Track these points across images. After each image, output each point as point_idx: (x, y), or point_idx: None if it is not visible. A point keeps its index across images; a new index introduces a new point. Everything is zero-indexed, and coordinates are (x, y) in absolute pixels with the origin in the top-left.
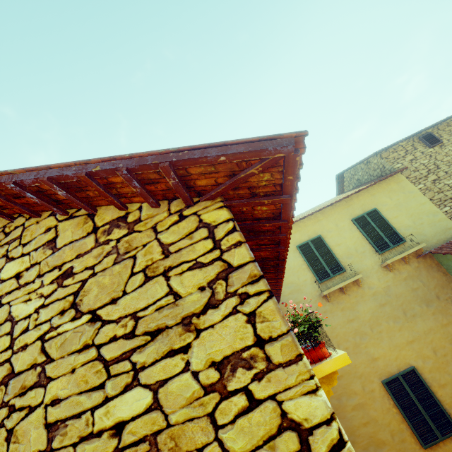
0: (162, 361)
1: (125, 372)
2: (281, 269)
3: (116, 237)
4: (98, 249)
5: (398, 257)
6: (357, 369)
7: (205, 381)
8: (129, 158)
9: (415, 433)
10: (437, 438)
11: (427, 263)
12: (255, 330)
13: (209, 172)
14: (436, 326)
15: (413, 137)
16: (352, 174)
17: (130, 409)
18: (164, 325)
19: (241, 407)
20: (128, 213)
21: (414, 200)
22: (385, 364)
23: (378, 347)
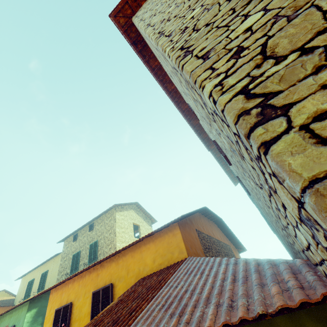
0: None
1: None
2: None
3: None
4: None
5: None
6: None
7: None
8: None
9: None
10: None
11: None
12: None
13: None
14: None
15: (74, 234)
16: None
17: None
18: None
19: None
20: None
21: (56, 269)
22: None
23: None
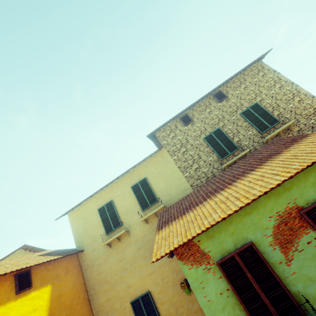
0: None
1: None
2: None
3: None
4: None
5: (146, 216)
6: (119, 294)
7: None
8: None
9: None
10: None
11: None
12: None
13: None
14: (166, 262)
15: (177, 118)
16: None
17: None
18: None
19: None
20: None
21: (169, 169)
22: (134, 289)
23: (133, 278)
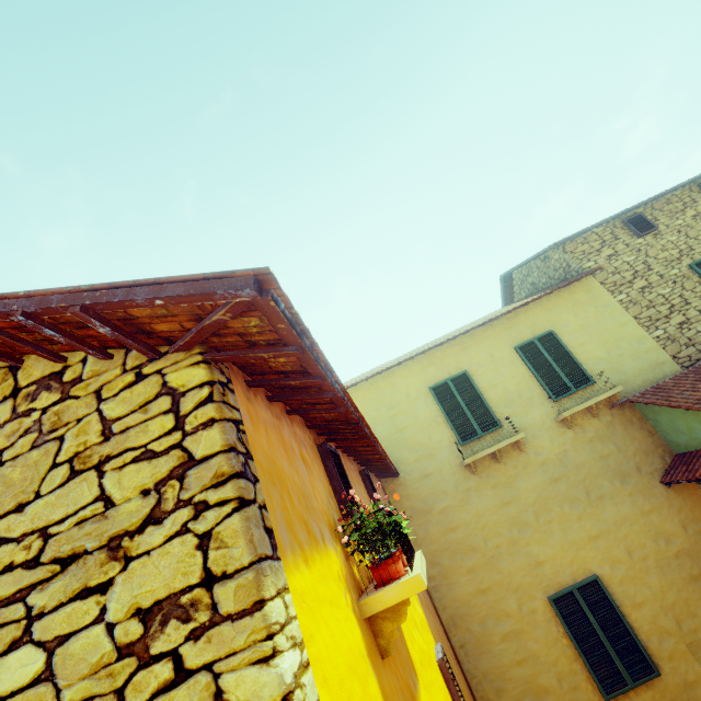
0: (70, 605)
1: (15, 621)
2: (365, 435)
3: (42, 405)
4: (14, 424)
5: (581, 407)
6: (512, 579)
7: (123, 639)
8: (28, 297)
9: (594, 676)
10: (626, 685)
11: (625, 417)
12: (206, 561)
13: (162, 315)
14: (633, 514)
15: (614, 220)
16: (524, 275)
17: (11, 679)
18: (83, 548)
19: (164, 681)
20: (66, 367)
21: (611, 319)
22: (554, 570)
23: (546, 544)
